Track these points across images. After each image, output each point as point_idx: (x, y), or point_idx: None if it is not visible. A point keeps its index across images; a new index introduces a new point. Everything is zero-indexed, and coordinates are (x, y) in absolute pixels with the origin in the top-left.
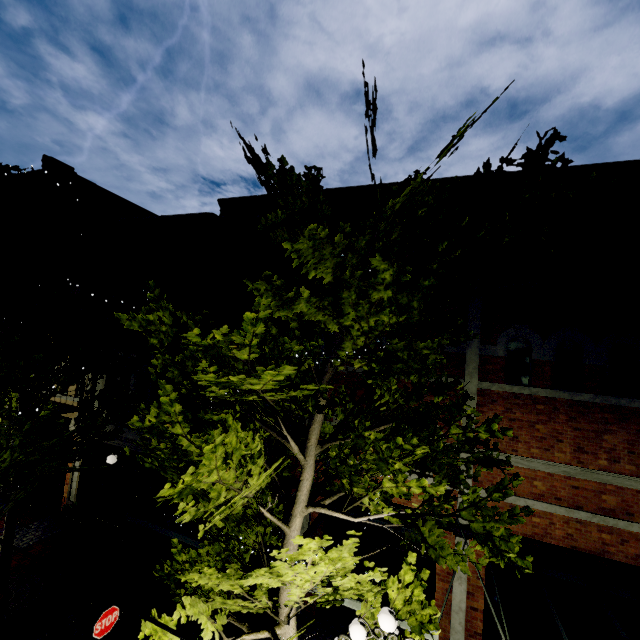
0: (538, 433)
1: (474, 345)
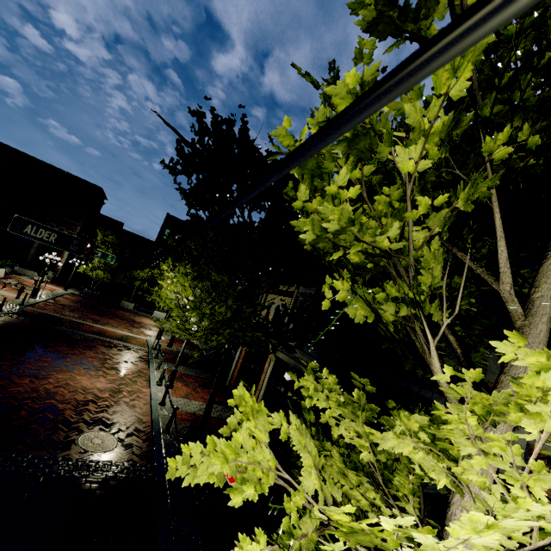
0: None
1: None
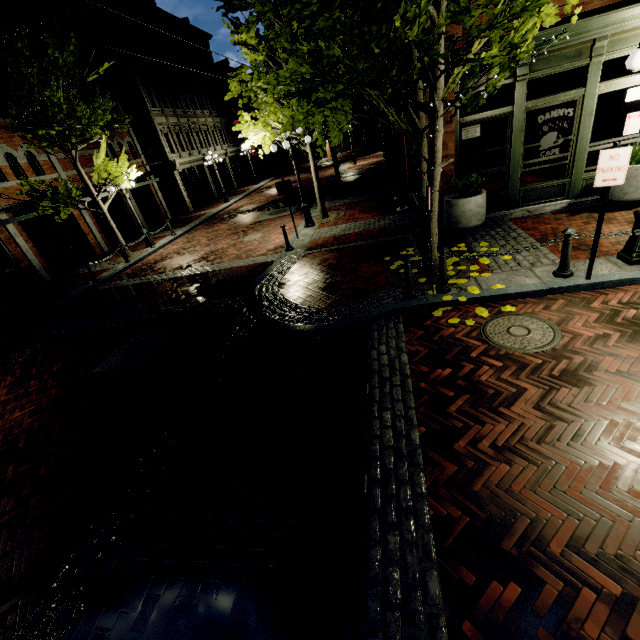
0: None
1: None
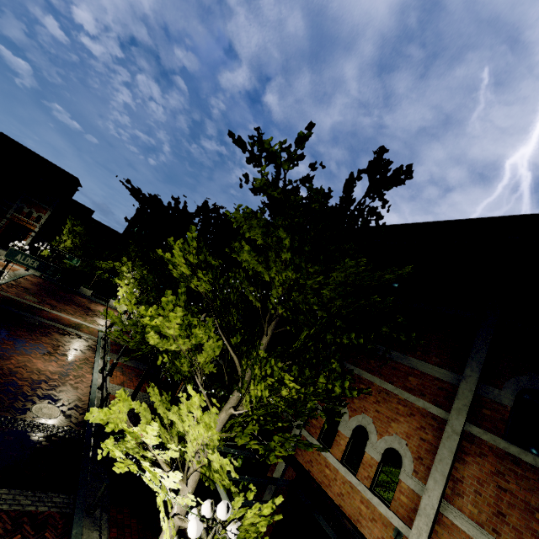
0: (538, 526)
1: (471, 380)
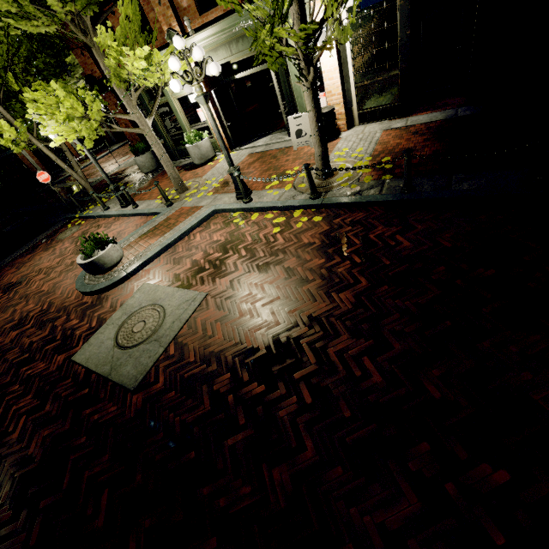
0: None
1: None
